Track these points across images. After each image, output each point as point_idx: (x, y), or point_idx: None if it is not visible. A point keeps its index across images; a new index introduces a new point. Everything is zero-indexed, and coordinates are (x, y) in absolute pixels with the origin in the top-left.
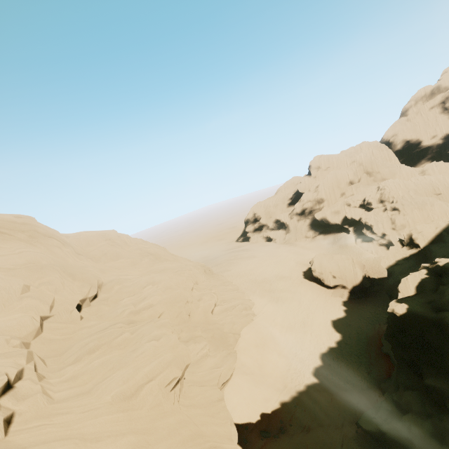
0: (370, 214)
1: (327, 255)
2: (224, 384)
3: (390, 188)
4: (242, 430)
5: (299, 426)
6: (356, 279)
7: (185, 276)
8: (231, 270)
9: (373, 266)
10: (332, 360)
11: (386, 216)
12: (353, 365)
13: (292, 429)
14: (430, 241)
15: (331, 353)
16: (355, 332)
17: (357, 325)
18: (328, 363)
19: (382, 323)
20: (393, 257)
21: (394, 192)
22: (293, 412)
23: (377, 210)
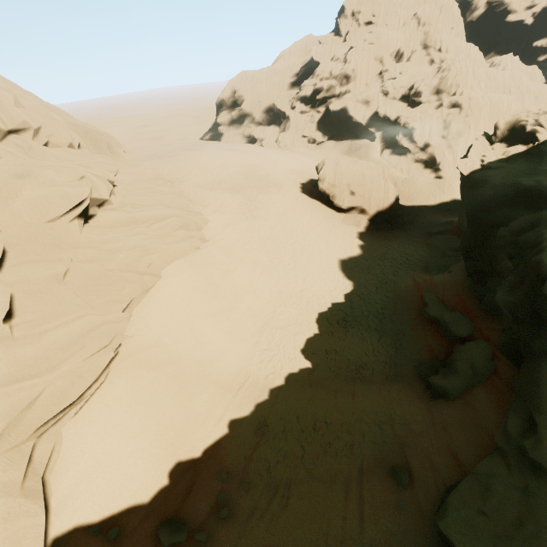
0: (416, 111)
1: (347, 158)
2: (56, 417)
3: (459, 69)
4: (95, 546)
5: (265, 486)
6: (385, 200)
7: None
8: (176, 165)
9: (402, 189)
10: (336, 326)
11: (439, 116)
12: (371, 335)
13: (249, 498)
14: None
15: (335, 314)
16: (375, 280)
17: (379, 269)
18: (329, 331)
19: (418, 268)
20: (480, 158)
21: (463, 77)
22: (255, 445)
23: (427, 105)
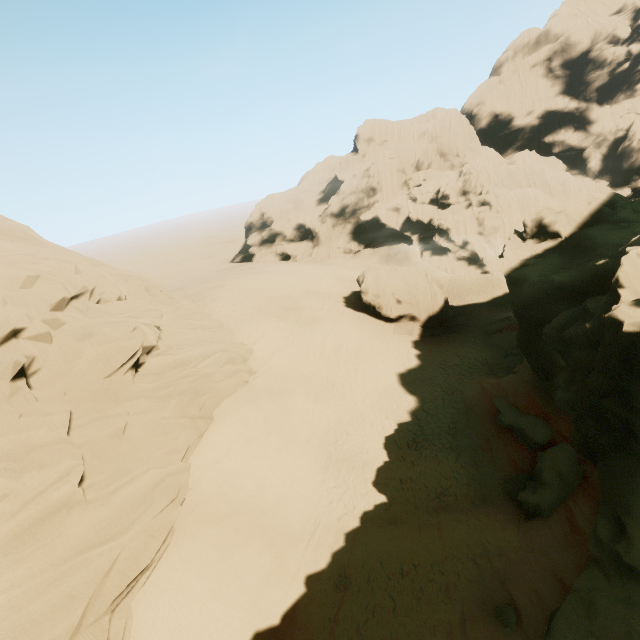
0: (447, 212)
1: (387, 267)
2: (129, 585)
3: (479, 171)
4: None
5: None
6: (434, 304)
7: (35, 271)
8: (211, 295)
9: (450, 289)
10: (406, 449)
11: (470, 214)
12: (447, 455)
13: None
14: (581, 225)
15: (403, 435)
16: (440, 391)
17: (441, 378)
18: (400, 456)
19: (483, 372)
20: (515, 256)
21: (485, 178)
22: (339, 603)
23: (457, 206)
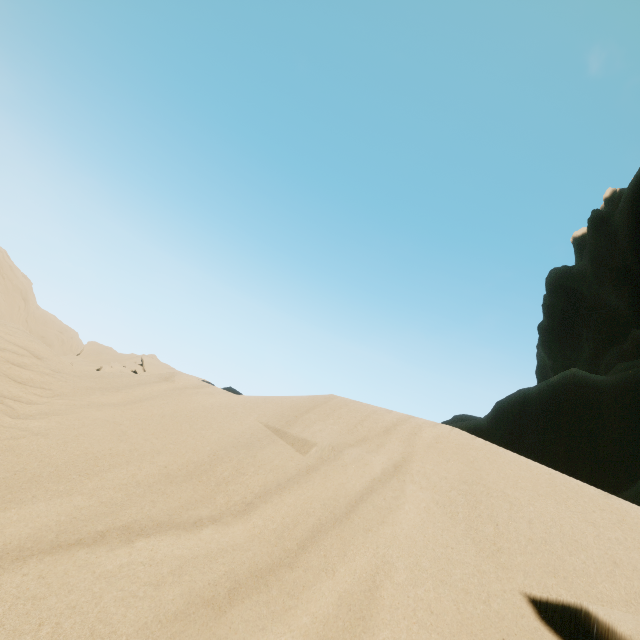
0: None
1: None
2: None
3: None
4: None
5: None
6: None
7: None
8: None
9: None
10: None
11: None
12: None
13: None
14: None
15: None
16: None
17: None
18: None
19: None
20: None
21: None
22: None
23: None
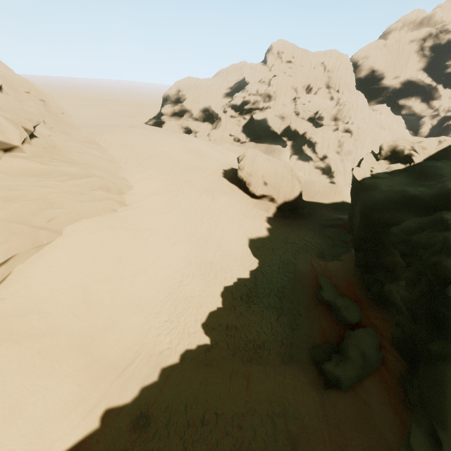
0: (319, 130)
1: (264, 155)
2: None
3: (352, 105)
4: None
5: None
6: (291, 193)
7: None
8: (114, 136)
9: (304, 187)
10: (239, 301)
11: (335, 136)
12: (270, 313)
13: None
14: (428, 157)
15: (240, 288)
16: (278, 260)
17: (282, 251)
18: (232, 305)
19: (315, 254)
20: (370, 169)
21: (354, 112)
22: (129, 445)
23: (327, 128)
